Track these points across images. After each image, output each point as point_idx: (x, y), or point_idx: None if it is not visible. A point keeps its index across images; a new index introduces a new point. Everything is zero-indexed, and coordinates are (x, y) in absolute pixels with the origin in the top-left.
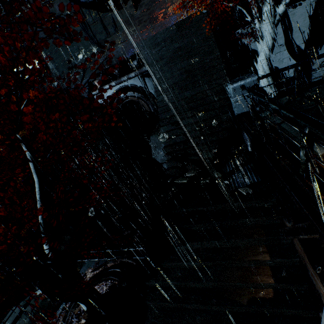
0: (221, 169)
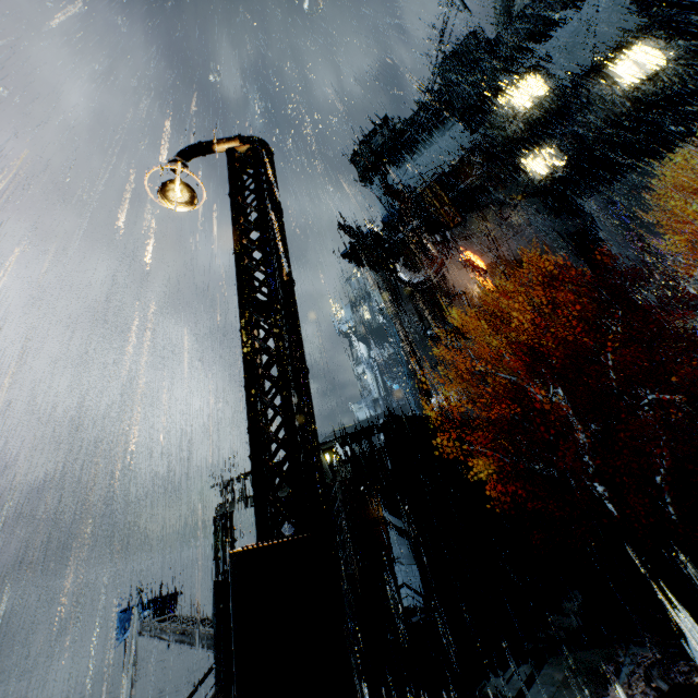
0: None
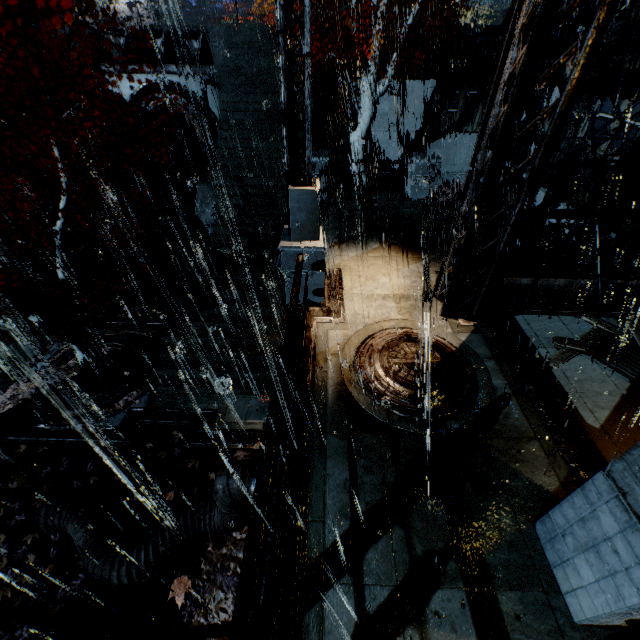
0: (273, 248)
